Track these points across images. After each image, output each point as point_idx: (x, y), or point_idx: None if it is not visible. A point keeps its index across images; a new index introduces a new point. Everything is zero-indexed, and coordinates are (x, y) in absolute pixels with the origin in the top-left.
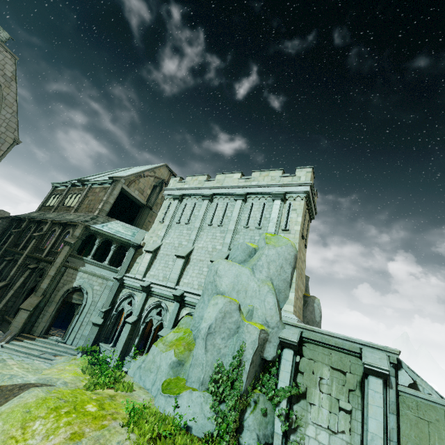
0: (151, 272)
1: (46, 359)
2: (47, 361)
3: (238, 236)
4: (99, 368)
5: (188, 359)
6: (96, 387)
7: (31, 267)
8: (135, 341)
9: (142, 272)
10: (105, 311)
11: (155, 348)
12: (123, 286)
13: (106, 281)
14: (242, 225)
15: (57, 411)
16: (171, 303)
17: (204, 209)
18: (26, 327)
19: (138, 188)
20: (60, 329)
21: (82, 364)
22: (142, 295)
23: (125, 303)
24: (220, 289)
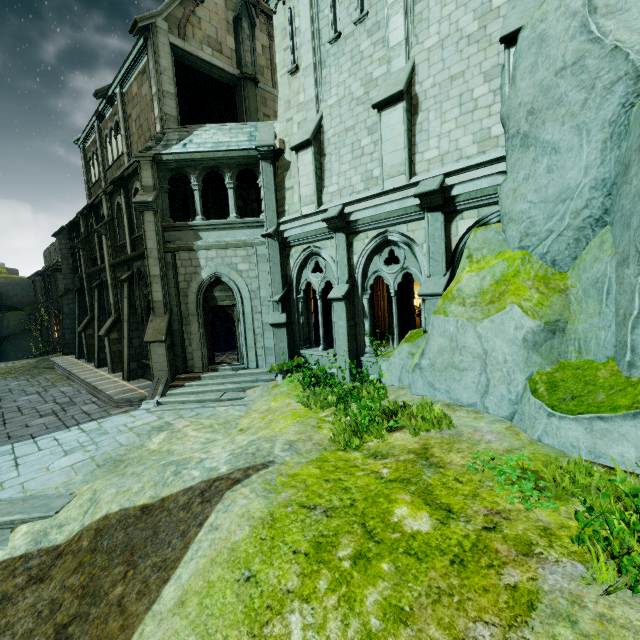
0: (330, 187)
1: (233, 401)
2: (236, 404)
3: None
4: (331, 392)
5: (568, 313)
6: (363, 439)
7: (123, 278)
8: (365, 327)
9: (311, 198)
10: (280, 299)
11: (444, 321)
12: (287, 244)
13: (253, 250)
14: None
15: (328, 565)
16: (413, 224)
17: None
18: (176, 365)
19: (205, 37)
20: (230, 351)
21: (293, 391)
22: (334, 240)
23: (307, 273)
24: None
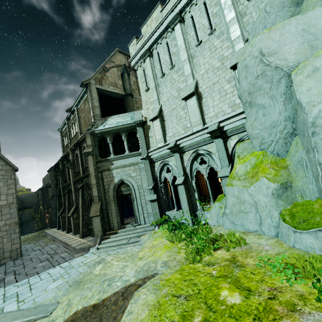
0: (169, 134)
1: (134, 243)
2: (136, 244)
3: (247, 16)
4: (183, 232)
5: (291, 178)
6: (201, 256)
7: (79, 187)
8: (196, 196)
9: (161, 140)
10: (152, 187)
11: (232, 189)
12: (152, 161)
13: (137, 166)
14: (243, 1)
15: None
16: (209, 145)
17: (180, 36)
18: (105, 227)
19: (110, 83)
20: (131, 217)
21: (164, 234)
22: (174, 157)
23: (164, 173)
24: (287, 66)
